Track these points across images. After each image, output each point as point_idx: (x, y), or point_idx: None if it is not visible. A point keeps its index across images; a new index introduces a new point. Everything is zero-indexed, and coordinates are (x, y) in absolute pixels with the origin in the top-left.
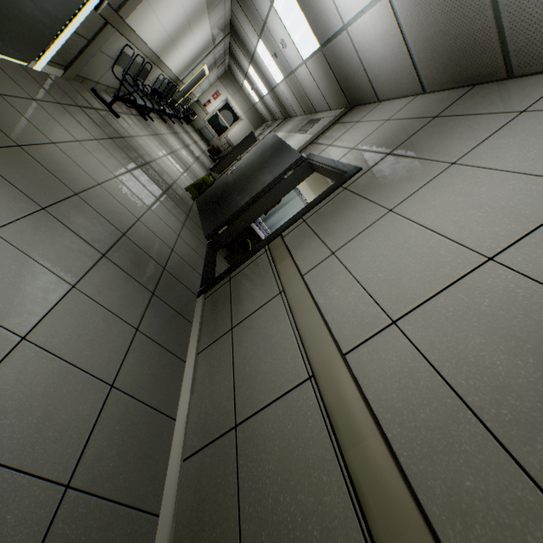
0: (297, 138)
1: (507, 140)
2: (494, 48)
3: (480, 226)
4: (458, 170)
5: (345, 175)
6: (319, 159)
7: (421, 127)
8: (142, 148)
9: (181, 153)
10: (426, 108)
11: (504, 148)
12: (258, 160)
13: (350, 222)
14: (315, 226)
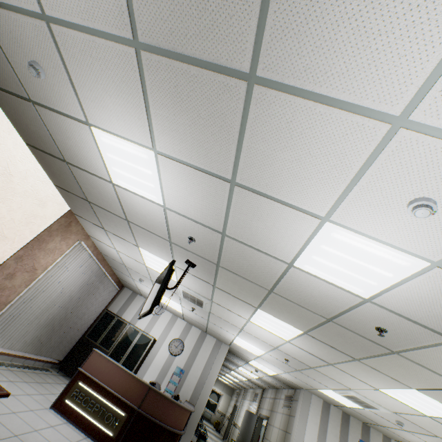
0: (254, 404)
1: (279, 405)
2: (273, 386)
3: (278, 423)
4: (277, 413)
5: (267, 419)
6: (262, 415)
7: (273, 401)
8: (209, 441)
9: (212, 436)
10: (273, 394)
11: (279, 407)
12: (246, 423)
13: (270, 432)
14: (266, 437)
